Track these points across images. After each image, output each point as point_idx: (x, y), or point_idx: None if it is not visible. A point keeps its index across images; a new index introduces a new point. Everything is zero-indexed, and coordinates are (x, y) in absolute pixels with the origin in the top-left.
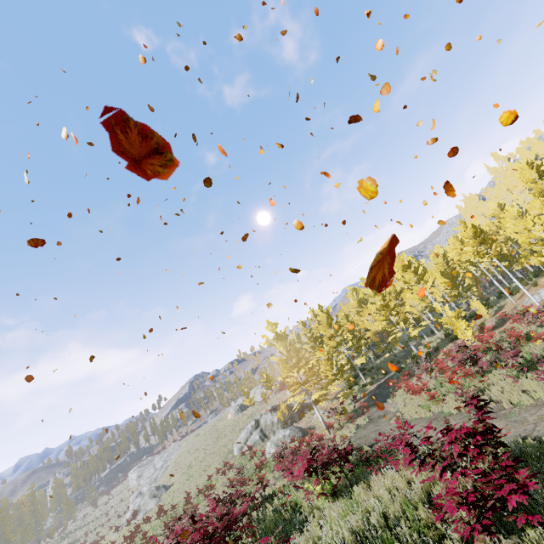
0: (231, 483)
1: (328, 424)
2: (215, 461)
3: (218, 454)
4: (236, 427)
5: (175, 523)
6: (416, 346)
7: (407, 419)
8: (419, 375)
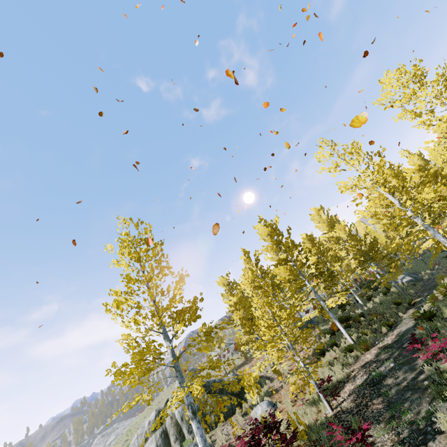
0: None
1: None
2: None
3: None
4: None
5: None
6: (442, 273)
7: None
8: None
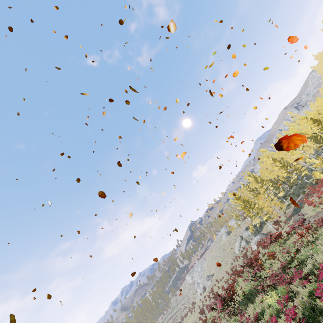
0: (243, 261)
1: (276, 228)
2: (229, 258)
3: (228, 256)
4: (230, 242)
5: (228, 280)
6: (311, 175)
7: (309, 217)
8: (311, 195)
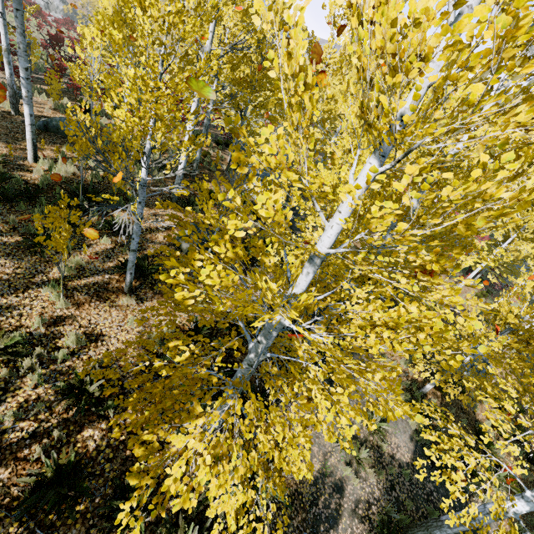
0: None
1: None
2: None
3: None
4: None
5: None
6: None
7: None
8: None
